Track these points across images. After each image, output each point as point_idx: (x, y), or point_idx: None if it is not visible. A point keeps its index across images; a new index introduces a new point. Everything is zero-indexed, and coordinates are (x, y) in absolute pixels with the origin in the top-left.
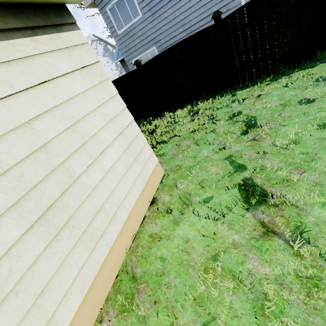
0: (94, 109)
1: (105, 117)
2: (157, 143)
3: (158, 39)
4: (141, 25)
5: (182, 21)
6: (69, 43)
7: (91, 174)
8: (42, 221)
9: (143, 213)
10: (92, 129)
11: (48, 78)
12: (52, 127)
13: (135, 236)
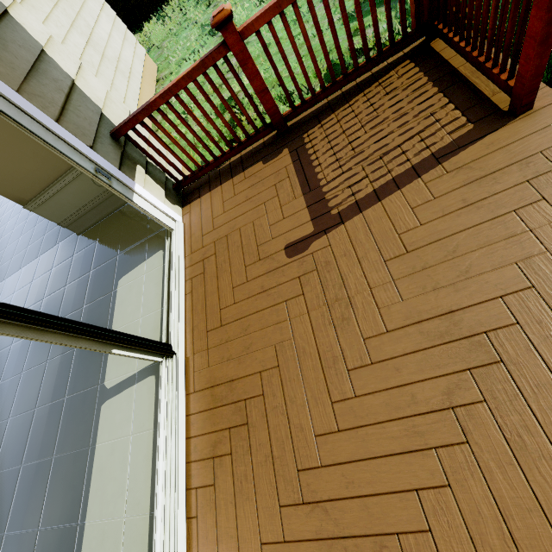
0: None
1: None
2: None
3: None
4: None
5: None
6: None
7: (100, 32)
8: (90, 44)
9: (154, 87)
10: None
11: None
12: None
13: None
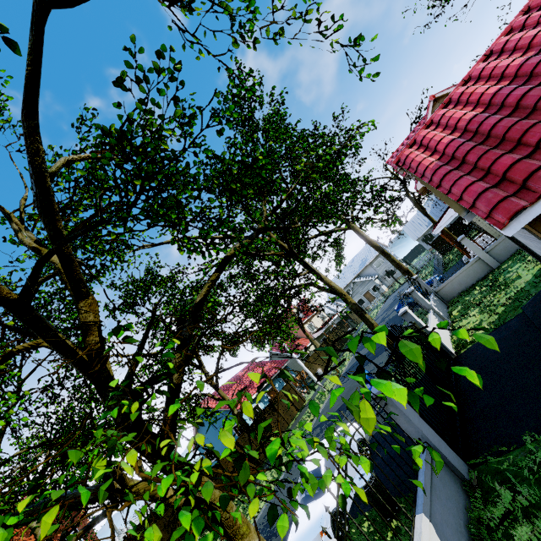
0: None
1: None
2: None
3: None
4: None
5: None
6: None
7: None
8: None
9: None
10: None
11: None
12: None
13: None
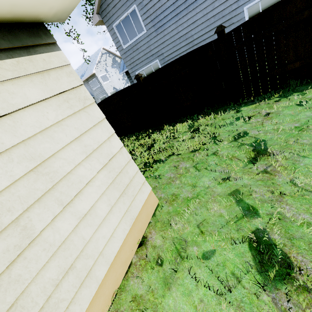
0: (72, 140)
1: (85, 149)
2: (154, 161)
3: (161, 53)
4: (145, 40)
5: (184, 35)
6: (44, 66)
7: (60, 226)
8: None
9: (130, 258)
10: (67, 166)
11: (7, 111)
12: (6, 174)
13: (116, 293)
